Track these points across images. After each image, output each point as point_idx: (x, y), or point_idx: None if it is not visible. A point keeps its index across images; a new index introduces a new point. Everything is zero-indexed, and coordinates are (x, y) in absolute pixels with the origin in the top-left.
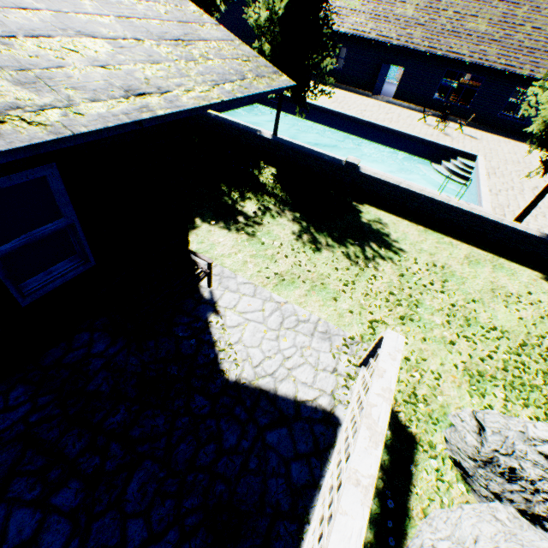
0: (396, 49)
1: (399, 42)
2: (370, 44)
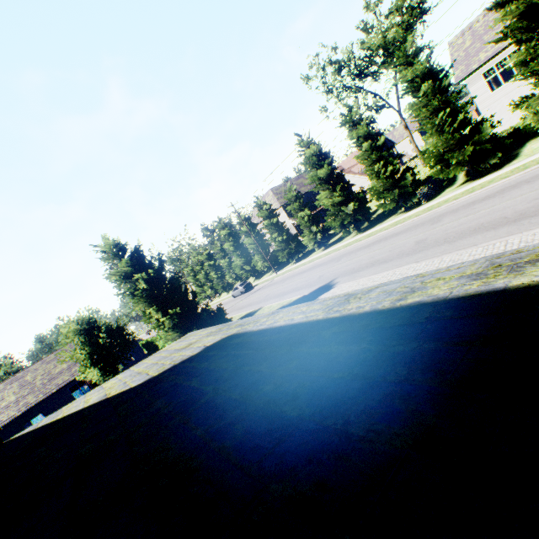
0: (25, 413)
1: (22, 410)
2: (1, 430)
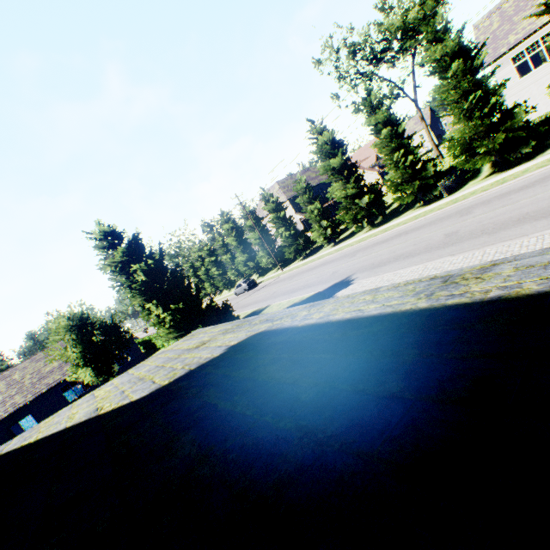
0: (12, 414)
1: (10, 411)
2: None
